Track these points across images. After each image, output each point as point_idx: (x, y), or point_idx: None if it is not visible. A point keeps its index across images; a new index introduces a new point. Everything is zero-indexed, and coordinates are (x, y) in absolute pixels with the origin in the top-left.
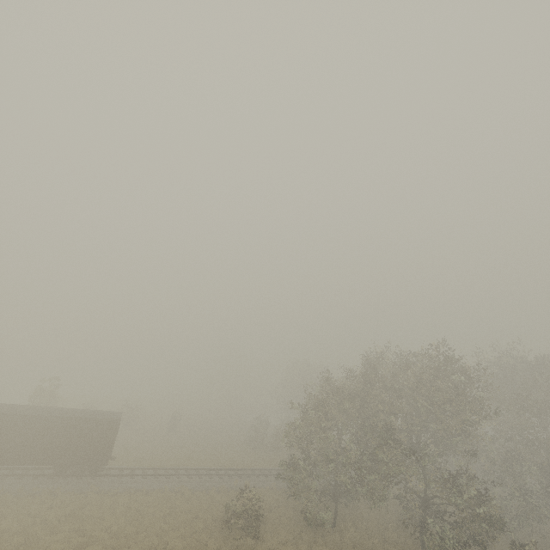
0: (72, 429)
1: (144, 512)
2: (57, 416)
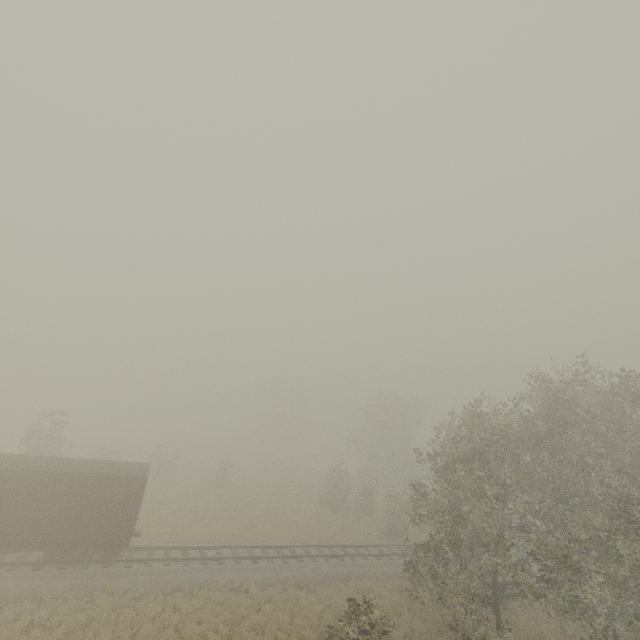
0: (70, 491)
1: (188, 634)
2: (43, 471)
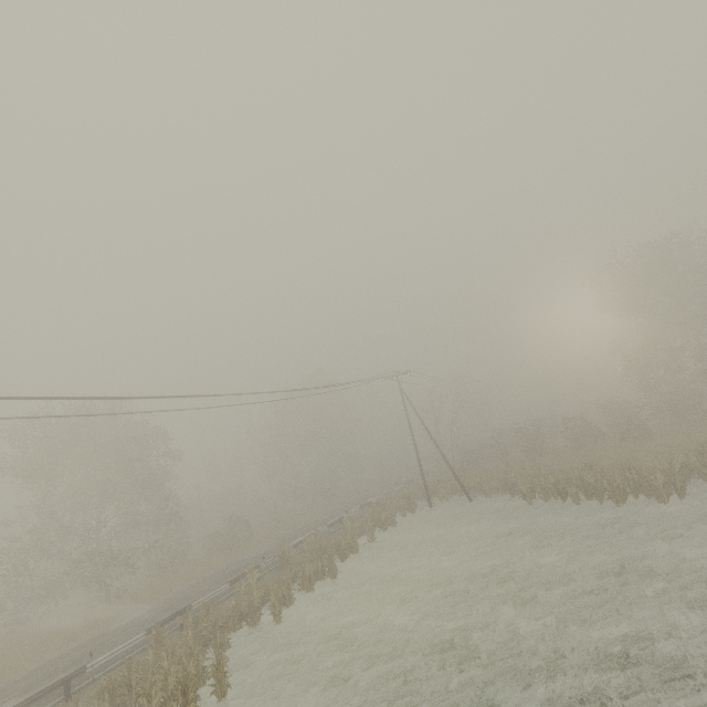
0: None
1: None
2: None
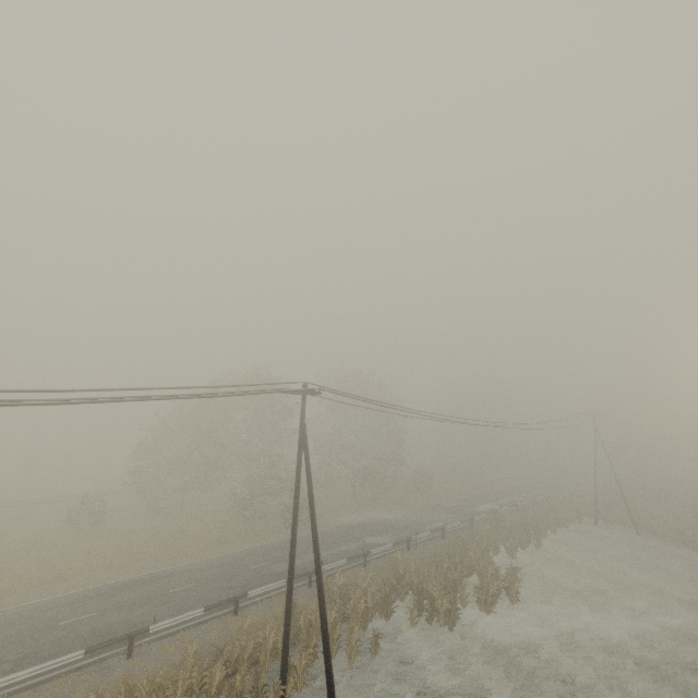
0: None
1: None
2: None
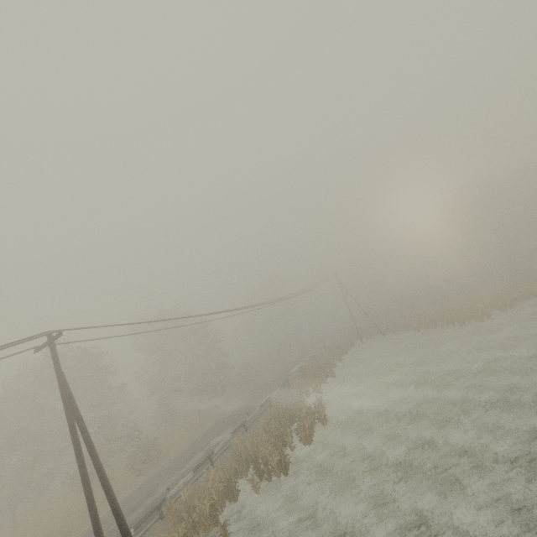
0: None
1: None
2: None
